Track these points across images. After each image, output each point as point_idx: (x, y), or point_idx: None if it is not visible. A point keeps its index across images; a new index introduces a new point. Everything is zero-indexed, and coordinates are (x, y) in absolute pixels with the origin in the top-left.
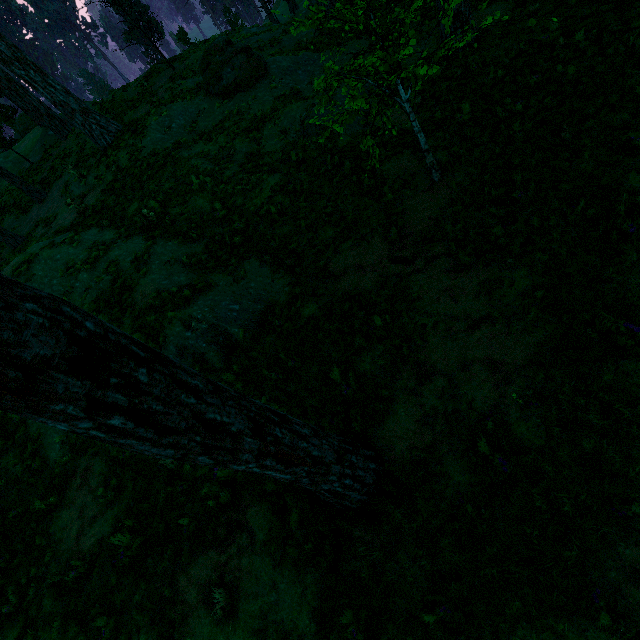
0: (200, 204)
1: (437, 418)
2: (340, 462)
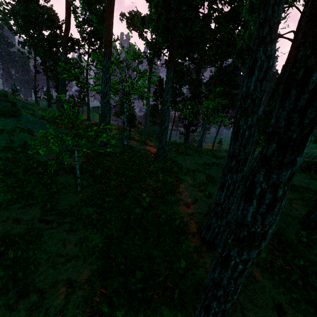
0: None
1: None
2: None
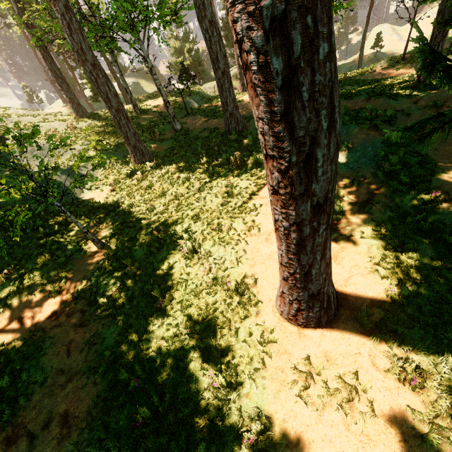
0: None
1: None
2: None
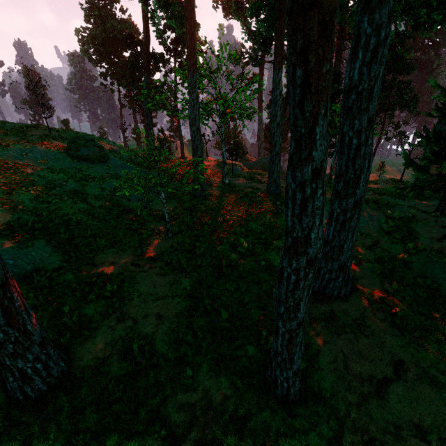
0: (22, 198)
1: (118, 340)
2: (41, 347)
